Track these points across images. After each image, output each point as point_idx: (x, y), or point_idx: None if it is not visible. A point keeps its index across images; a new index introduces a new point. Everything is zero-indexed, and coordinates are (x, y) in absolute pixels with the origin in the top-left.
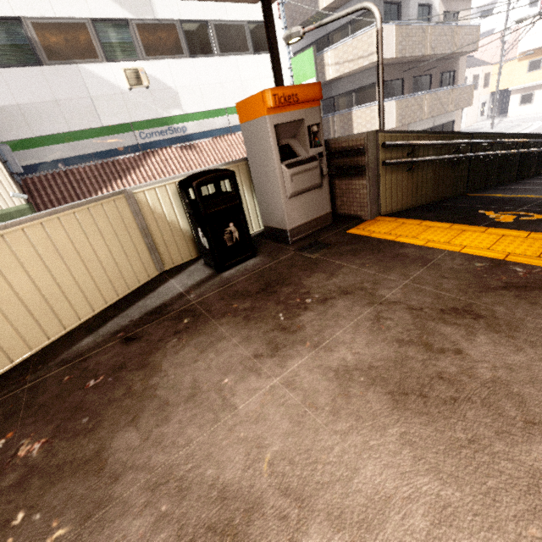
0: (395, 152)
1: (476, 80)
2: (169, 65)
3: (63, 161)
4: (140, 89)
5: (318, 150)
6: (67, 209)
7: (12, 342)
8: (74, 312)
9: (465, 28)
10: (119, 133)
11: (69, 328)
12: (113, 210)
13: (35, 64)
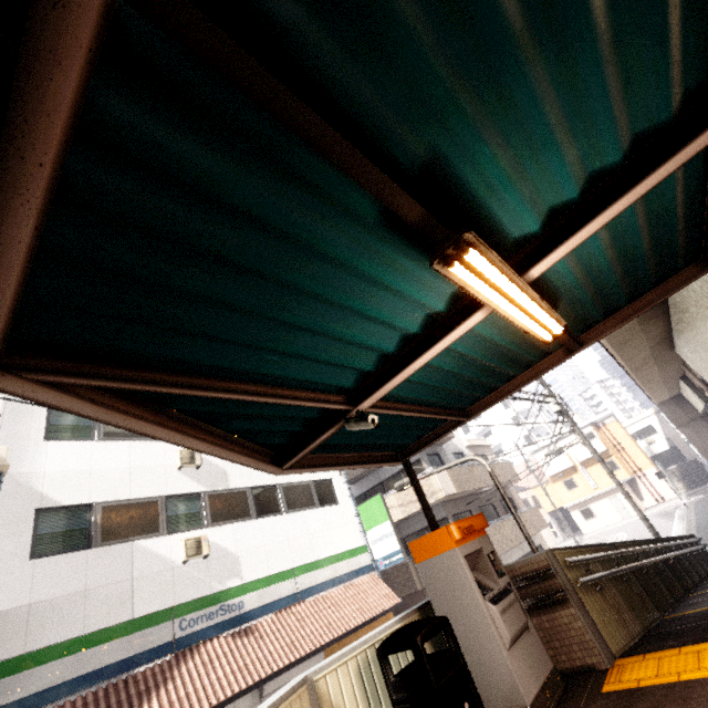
0: (575, 570)
1: (526, 503)
2: (234, 529)
3: (45, 693)
4: (196, 559)
5: (504, 579)
6: None
7: None
8: None
9: (499, 464)
10: (153, 625)
11: None
12: None
13: (83, 548)
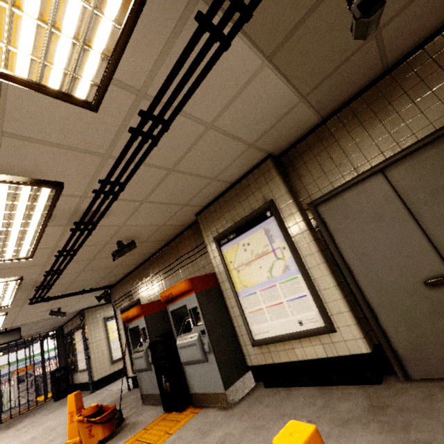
0: None
1: None
2: None
3: None
4: None
5: (32, 378)
6: None
7: None
8: None
9: None
10: (2, 368)
11: None
12: None
13: None
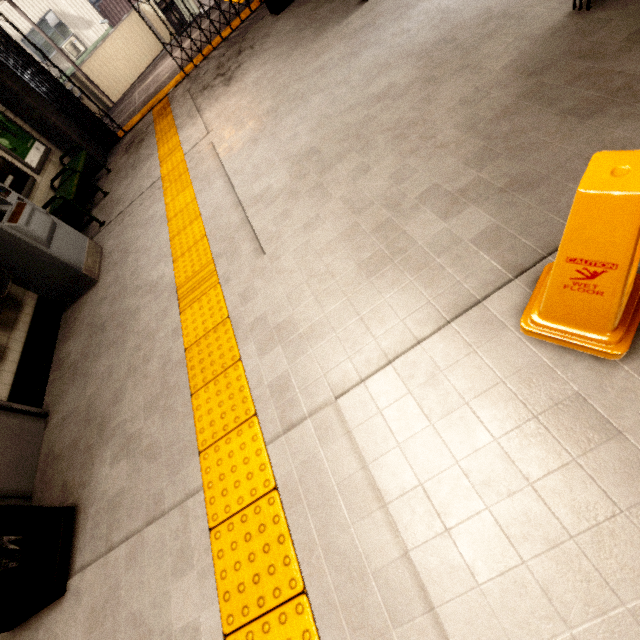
0: None
1: None
2: None
3: None
4: None
5: None
6: (122, 23)
7: (129, 75)
8: (141, 65)
9: None
10: None
11: (142, 71)
12: (135, 18)
13: None
